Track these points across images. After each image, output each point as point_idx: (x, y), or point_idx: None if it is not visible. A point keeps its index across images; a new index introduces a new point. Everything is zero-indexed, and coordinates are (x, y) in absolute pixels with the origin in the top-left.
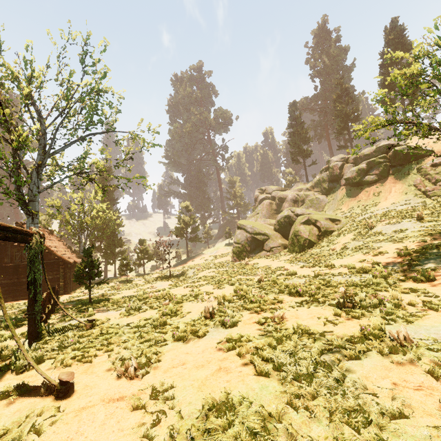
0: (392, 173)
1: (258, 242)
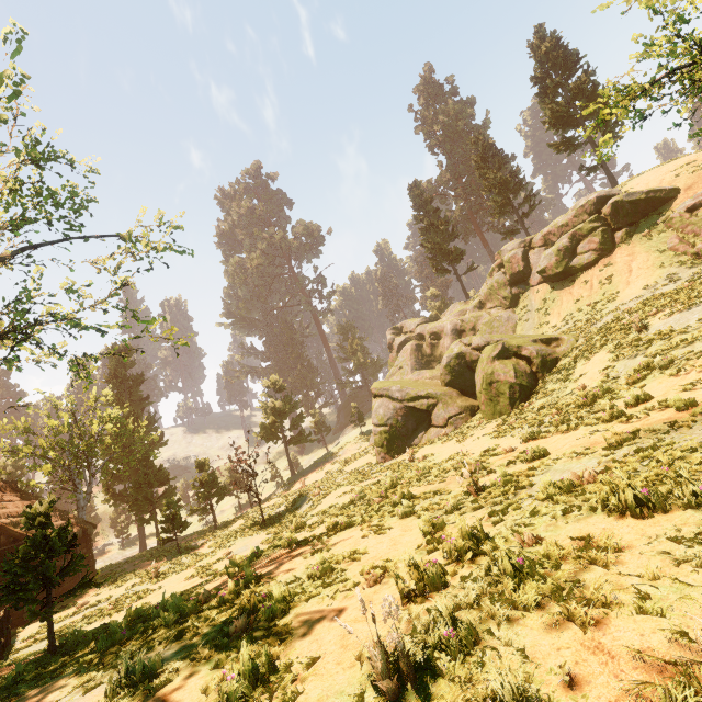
0: (620, 240)
1: (419, 415)
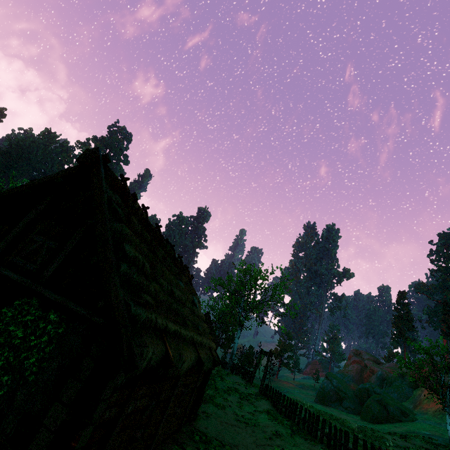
0: None
1: (339, 397)
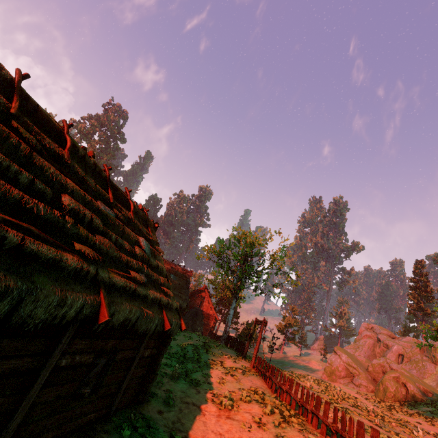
0: None
1: (349, 373)
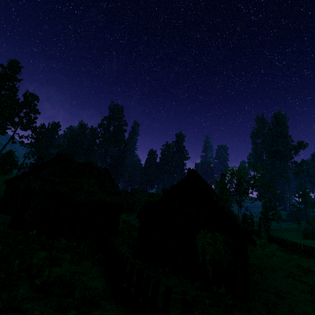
0: None
1: None
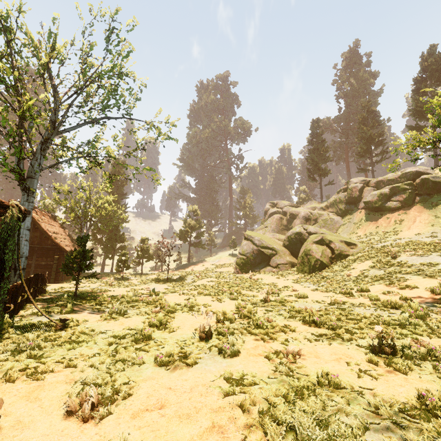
0: (418, 201)
1: (264, 257)
